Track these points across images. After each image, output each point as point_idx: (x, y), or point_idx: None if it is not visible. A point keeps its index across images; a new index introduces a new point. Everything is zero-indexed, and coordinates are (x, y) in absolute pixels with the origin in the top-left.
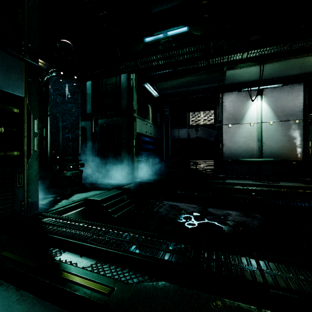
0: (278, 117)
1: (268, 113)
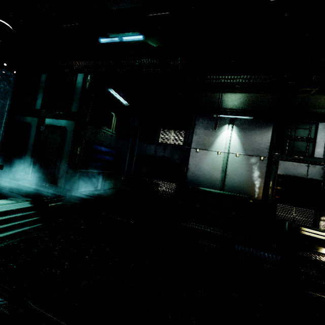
0: (245, 150)
1: (237, 144)
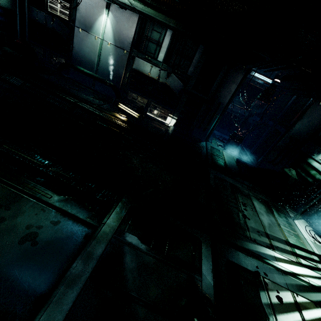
0: (114, 41)
1: (109, 33)
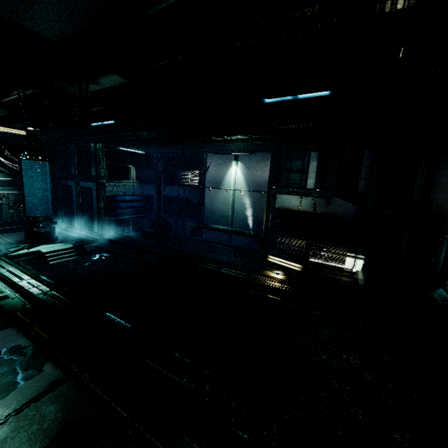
0: (248, 186)
1: (241, 180)
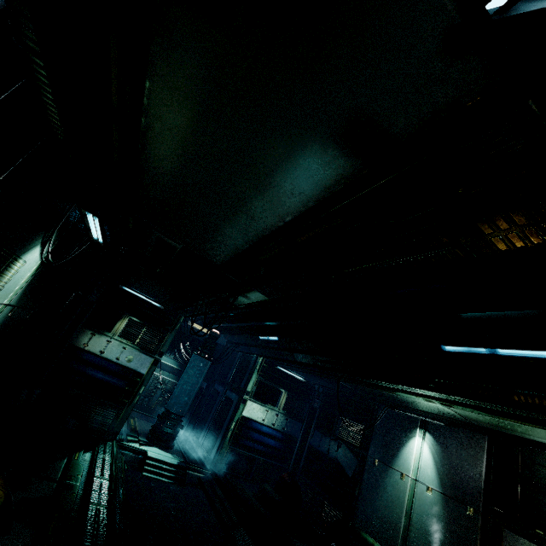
0: (441, 483)
1: (429, 467)
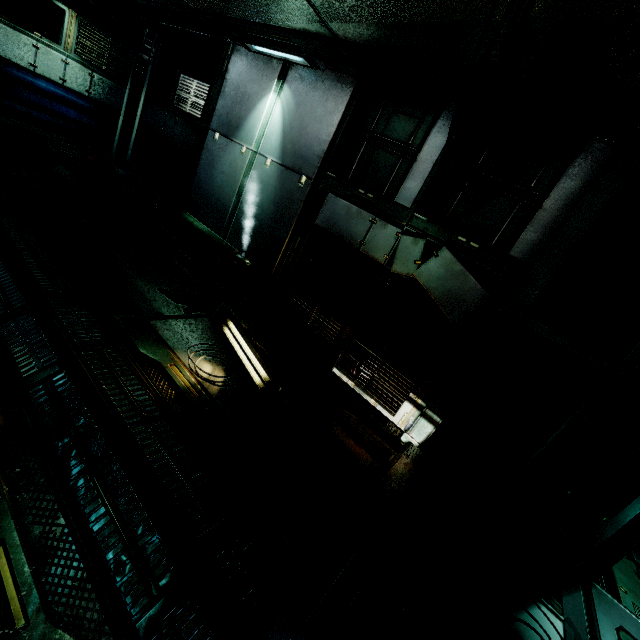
0: (282, 153)
1: (275, 134)
